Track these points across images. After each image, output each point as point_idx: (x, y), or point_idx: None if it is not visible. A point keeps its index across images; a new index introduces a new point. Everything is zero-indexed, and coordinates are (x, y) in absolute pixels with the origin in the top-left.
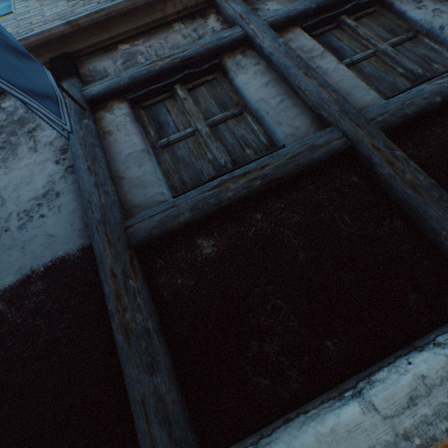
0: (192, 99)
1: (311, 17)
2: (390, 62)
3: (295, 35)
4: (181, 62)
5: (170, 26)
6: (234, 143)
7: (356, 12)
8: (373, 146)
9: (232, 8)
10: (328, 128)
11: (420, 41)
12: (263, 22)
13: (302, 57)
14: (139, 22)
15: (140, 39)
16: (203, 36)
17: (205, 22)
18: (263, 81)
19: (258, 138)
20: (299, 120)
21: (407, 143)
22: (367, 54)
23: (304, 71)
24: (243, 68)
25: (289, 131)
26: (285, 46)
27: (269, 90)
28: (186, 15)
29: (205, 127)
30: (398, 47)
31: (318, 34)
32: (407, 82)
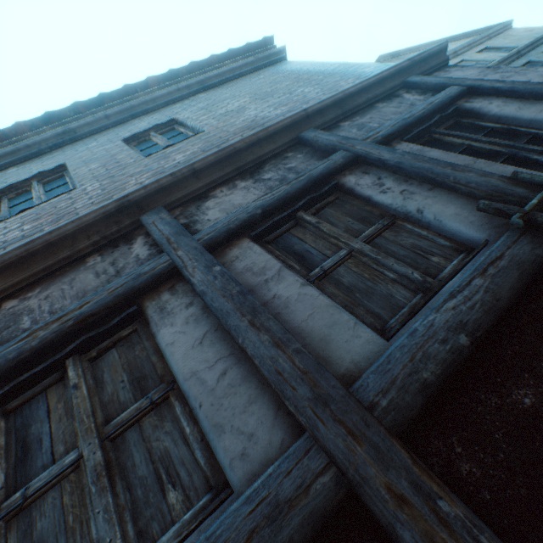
0: (91, 380)
1: (260, 221)
2: (373, 264)
3: (242, 249)
4: (75, 325)
5: (83, 260)
6: (148, 476)
7: (315, 204)
8: (391, 492)
9: (160, 229)
10: (301, 440)
11: (401, 227)
12: (196, 244)
13: (253, 281)
14: (37, 267)
15: (37, 287)
16: (122, 269)
17: (129, 248)
18: (197, 334)
19: (193, 452)
20: (254, 413)
21: (451, 441)
22: (341, 256)
23: (250, 318)
24: (169, 314)
25: (237, 445)
26: (222, 277)
27: (204, 352)
28: (107, 243)
29: (95, 451)
30: (377, 238)
31: (274, 238)
32: (407, 290)
